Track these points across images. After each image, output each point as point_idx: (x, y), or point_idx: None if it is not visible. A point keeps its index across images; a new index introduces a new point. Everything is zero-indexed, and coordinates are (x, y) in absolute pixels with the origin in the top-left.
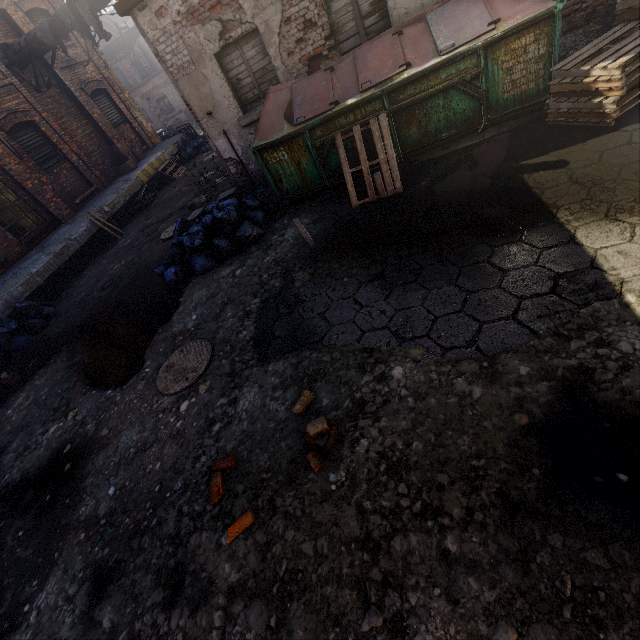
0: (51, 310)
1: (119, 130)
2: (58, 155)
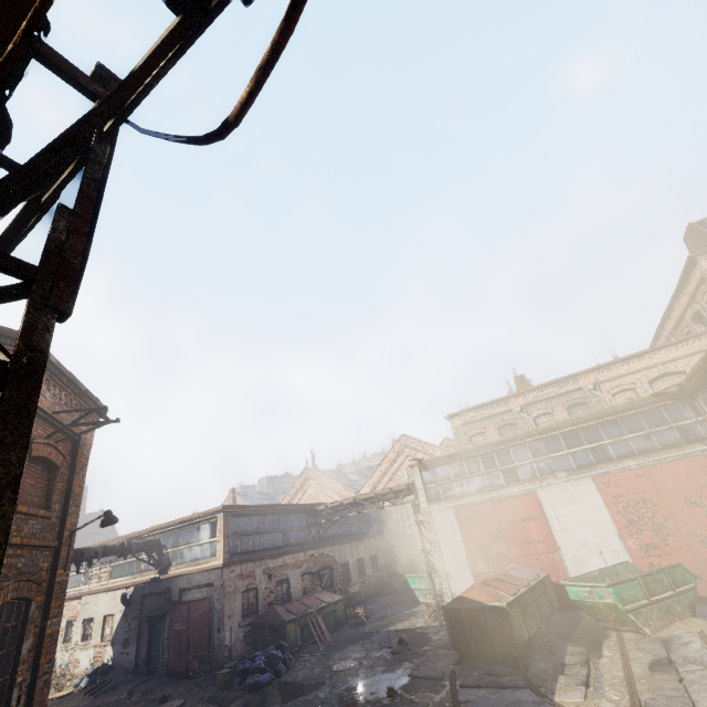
0: None
1: None
2: None
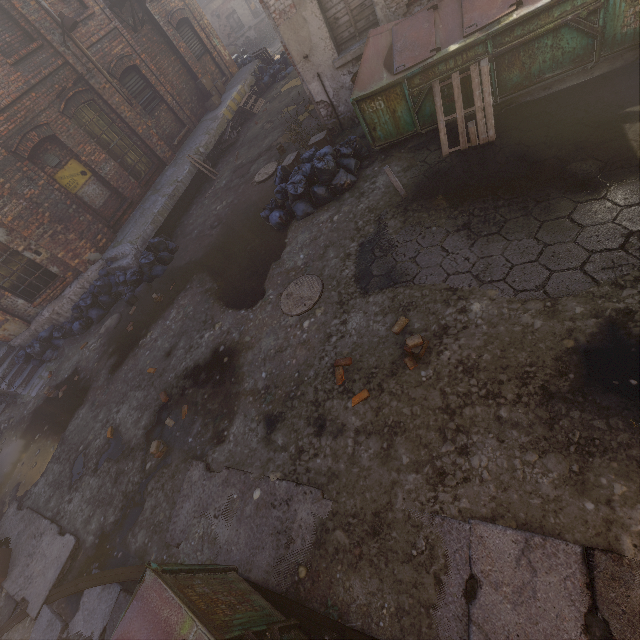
0: (174, 245)
1: (201, 63)
2: (156, 97)
